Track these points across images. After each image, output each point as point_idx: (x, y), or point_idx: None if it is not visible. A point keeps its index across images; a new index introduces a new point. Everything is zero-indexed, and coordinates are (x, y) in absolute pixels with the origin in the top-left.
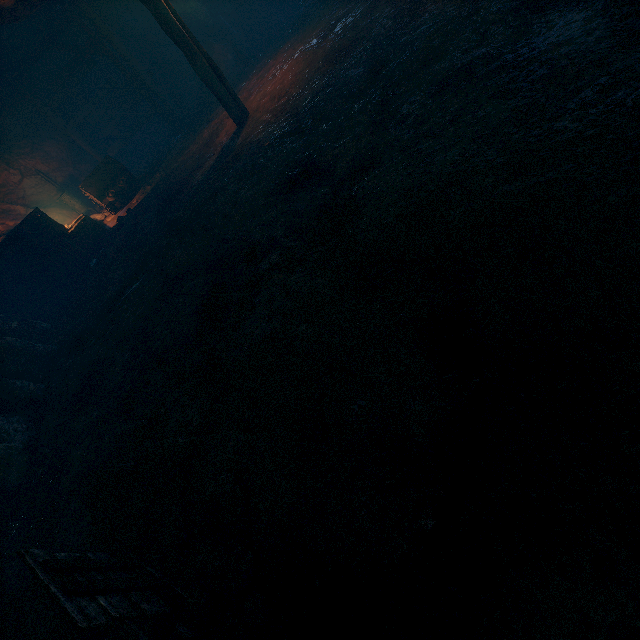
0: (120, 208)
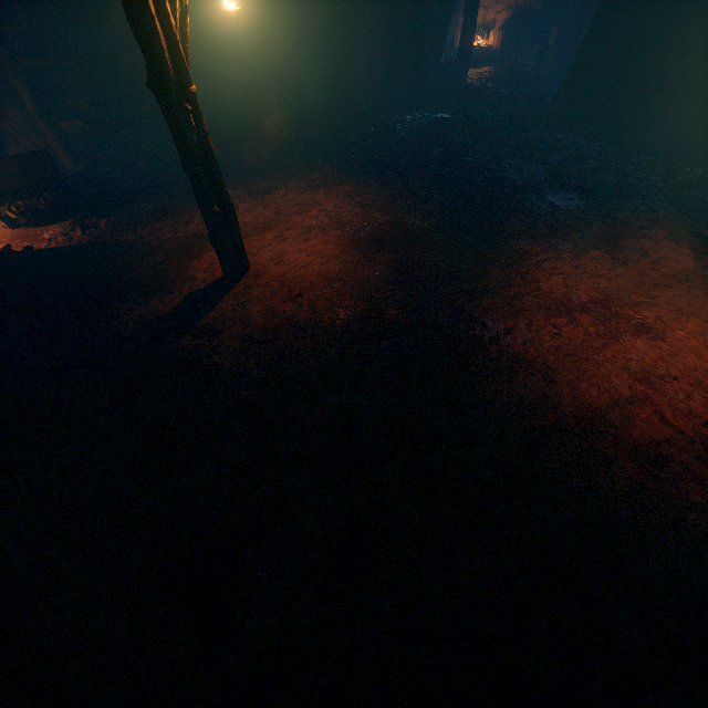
0: (23, 225)
